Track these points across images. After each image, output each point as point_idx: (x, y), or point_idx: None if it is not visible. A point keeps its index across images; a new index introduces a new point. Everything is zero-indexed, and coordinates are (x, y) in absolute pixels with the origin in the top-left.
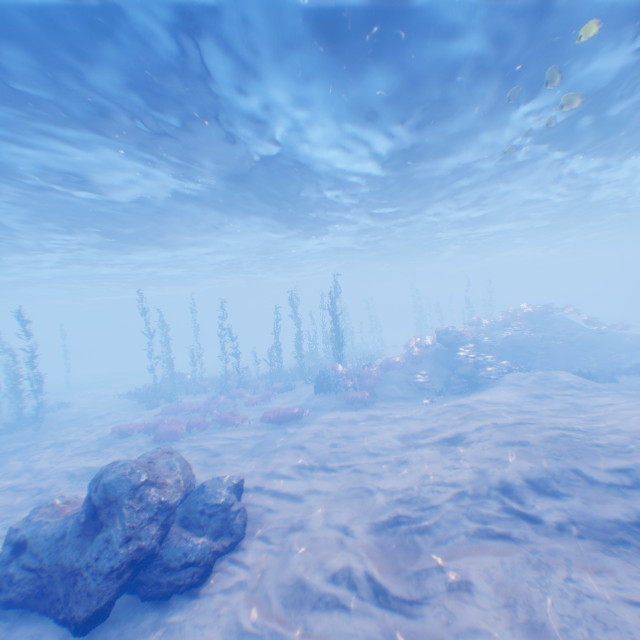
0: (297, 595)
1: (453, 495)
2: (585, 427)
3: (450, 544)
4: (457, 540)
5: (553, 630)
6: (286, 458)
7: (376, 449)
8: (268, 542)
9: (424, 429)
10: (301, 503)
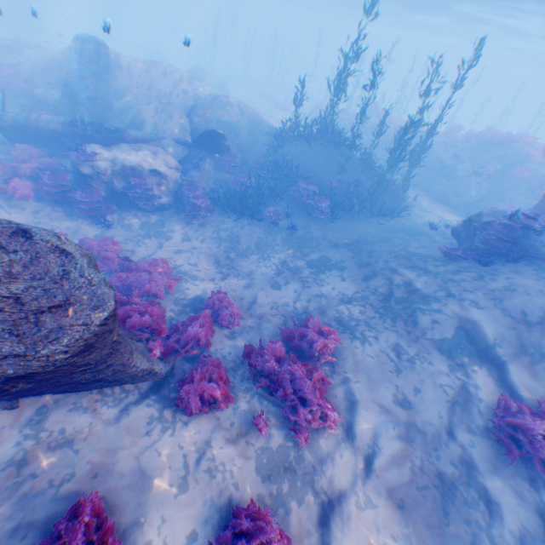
0: None
1: None
2: None
3: None
4: None
5: None
6: None
7: None
8: None
9: None
10: None
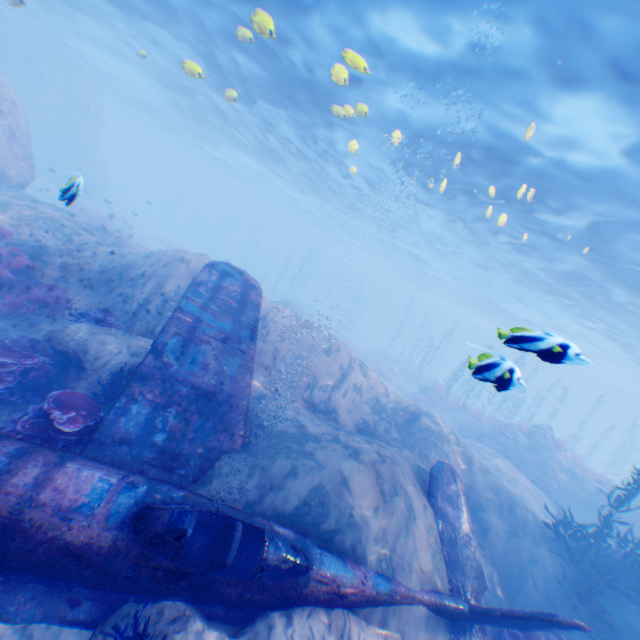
0: None
1: None
2: None
3: None
4: None
5: None
6: None
7: None
8: None
9: None
10: None
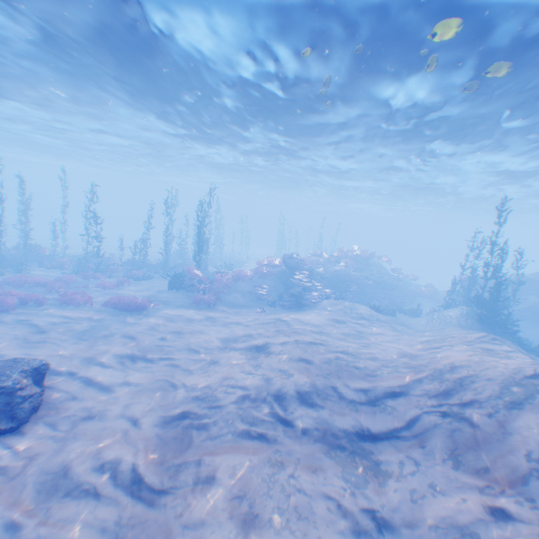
0: (55, 484)
1: (239, 397)
2: (356, 352)
3: (216, 441)
4: (223, 438)
5: (261, 520)
6: (113, 346)
7: (199, 347)
8: (53, 427)
9: (245, 336)
10: (106, 391)
